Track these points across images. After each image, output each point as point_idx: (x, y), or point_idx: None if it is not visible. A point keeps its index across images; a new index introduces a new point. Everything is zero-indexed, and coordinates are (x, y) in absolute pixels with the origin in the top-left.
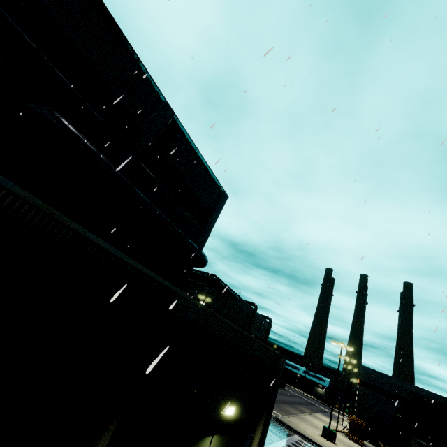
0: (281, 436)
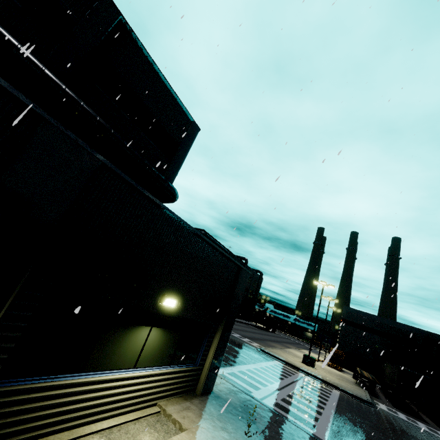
0: (261, 360)
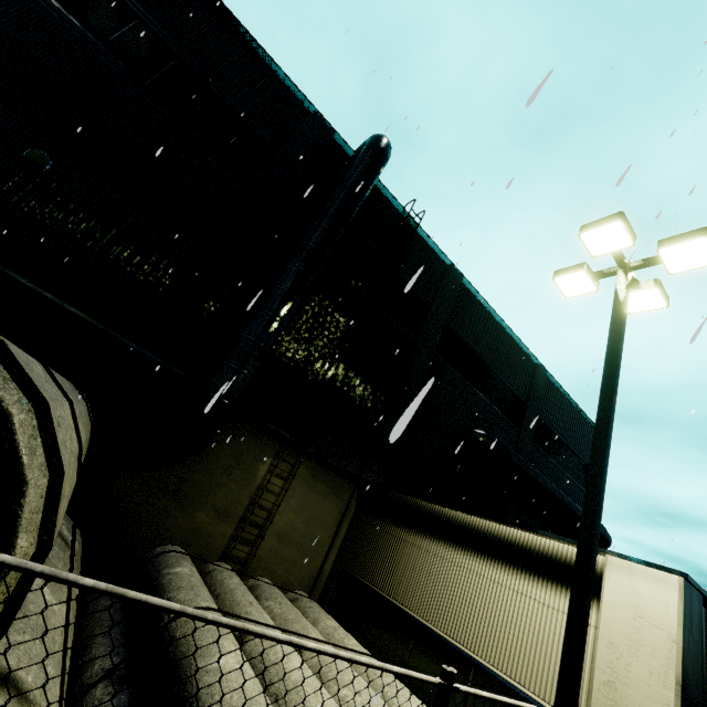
0: None
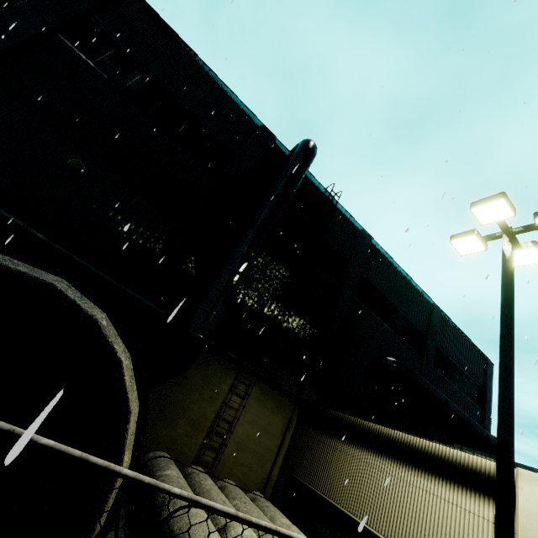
0: None
